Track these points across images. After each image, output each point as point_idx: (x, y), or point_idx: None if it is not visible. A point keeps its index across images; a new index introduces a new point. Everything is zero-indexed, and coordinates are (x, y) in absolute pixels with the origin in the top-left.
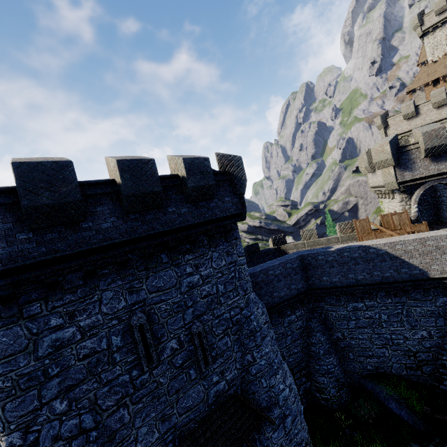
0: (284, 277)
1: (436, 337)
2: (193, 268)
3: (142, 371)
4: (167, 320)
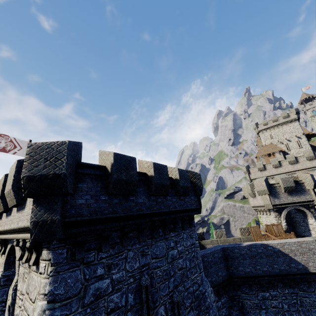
0: (214, 264)
1: None
2: (174, 243)
3: None
4: (160, 286)
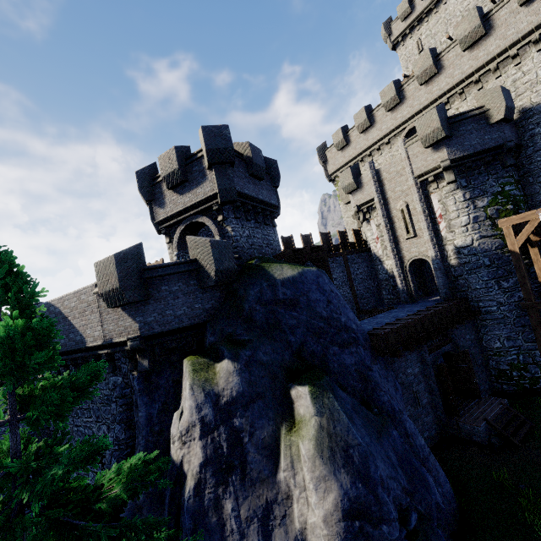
0: None
1: None
2: None
3: None
4: None
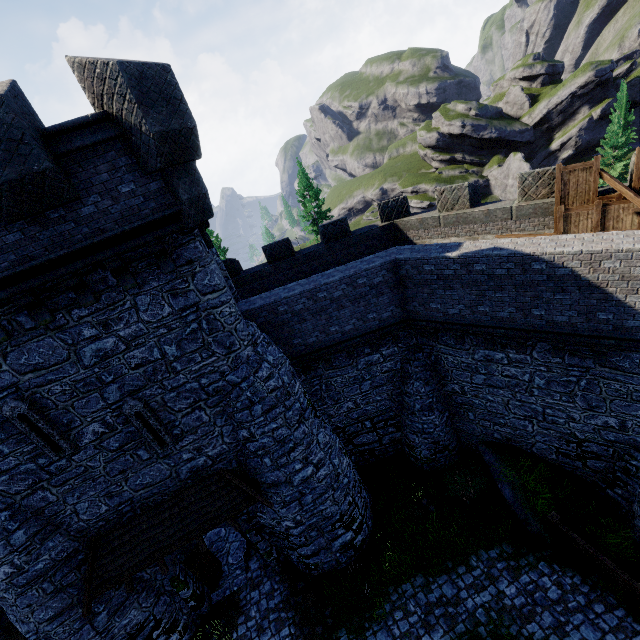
0: (352, 302)
1: (633, 432)
2: (97, 329)
3: (52, 459)
4: (73, 404)
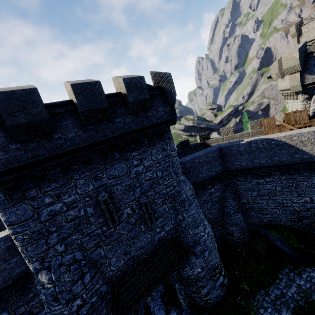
0: (206, 163)
1: None
2: (138, 161)
3: (109, 227)
4: (123, 196)
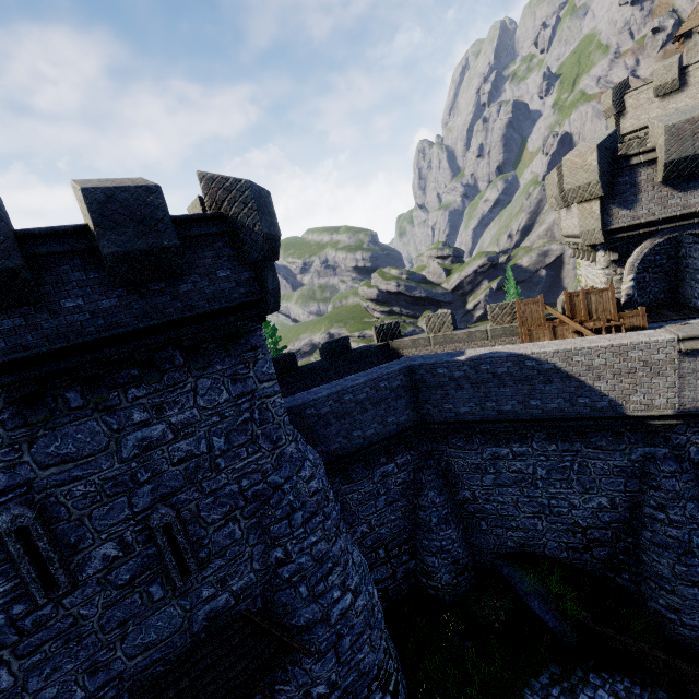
0: (374, 405)
1: (622, 508)
2: (149, 412)
3: (36, 604)
4: (92, 512)
